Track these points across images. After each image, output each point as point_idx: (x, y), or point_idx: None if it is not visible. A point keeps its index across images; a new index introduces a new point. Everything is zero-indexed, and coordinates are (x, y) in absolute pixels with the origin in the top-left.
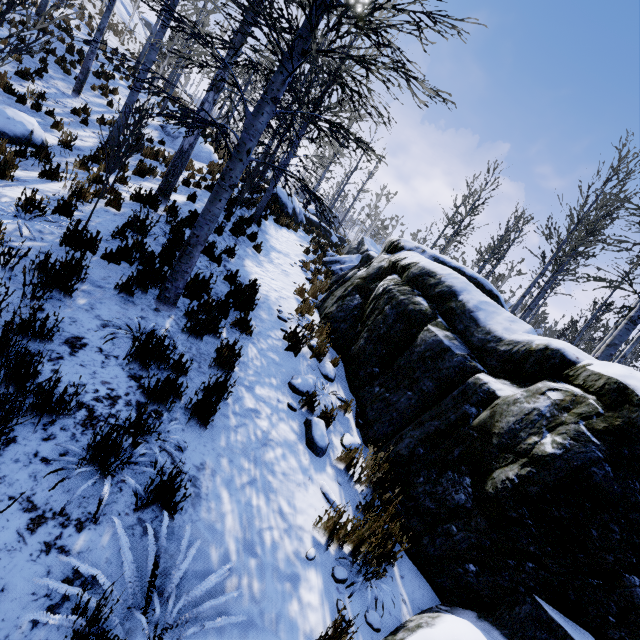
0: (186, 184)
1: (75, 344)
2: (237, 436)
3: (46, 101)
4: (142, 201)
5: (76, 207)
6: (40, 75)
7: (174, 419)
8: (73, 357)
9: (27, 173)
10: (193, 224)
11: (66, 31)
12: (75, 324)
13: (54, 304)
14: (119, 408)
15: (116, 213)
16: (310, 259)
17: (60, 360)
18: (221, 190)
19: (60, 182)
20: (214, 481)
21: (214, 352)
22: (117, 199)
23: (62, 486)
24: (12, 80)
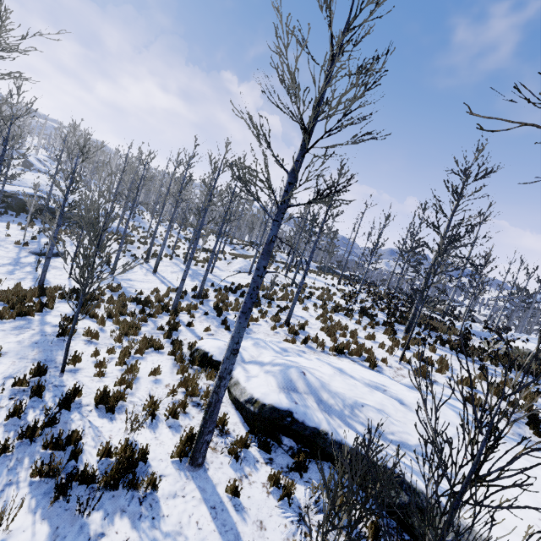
0: None
1: None
2: None
3: None
4: None
5: None
6: None
7: None
8: None
9: None
10: None
11: None
12: None
13: None
14: None
15: None
16: None
17: None
18: None
19: None
20: None
21: None
22: None
23: None
24: None
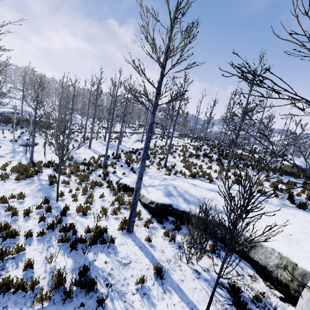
0: None
1: None
2: None
3: None
4: None
5: None
6: None
7: None
8: None
9: None
10: None
11: None
12: None
13: None
14: None
15: None
16: None
17: None
18: None
19: None
20: None
21: None
22: None
23: None
24: None
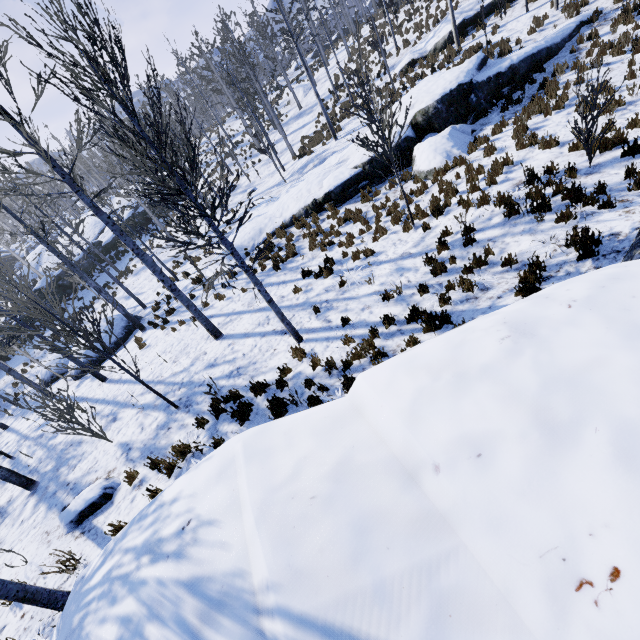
0: None
1: None
2: None
3: None
4: None
5: None
6: None
7: None
8: None
9: None
10: None
11: None
12: None
13: None
14: None
15: None
16: None
17: None
18: None
19: None
20: None
21: None
22: None
23: None
24: None
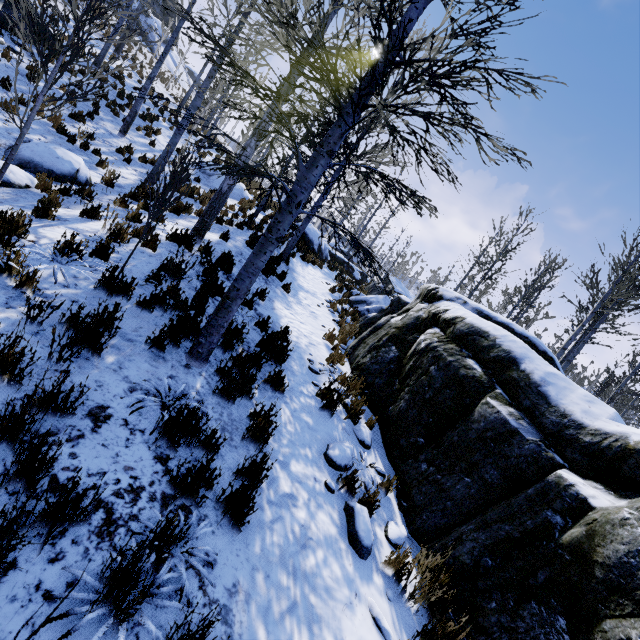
0: (219, 222)
1: (99, 416)
2: (273, 536)
3: (94, 141)
4: (177, 241)
5: (113, 250)
6: (91, 117)
7: (203, 517)
8: (95, 434)
9: (69, 211)
10: (226, 265)
11: (119, 78)
12: (101, 389)
13: (81, 364)
14: (142, 505)
15: (151, 254)
16: (336, 298)
17: (80, 439)
18: (267, 242)
19: (99, 221)
20: (248, 611)
21: (246, 417)
22: (154, 240)
23: (65, 638)
24: (65, 121)
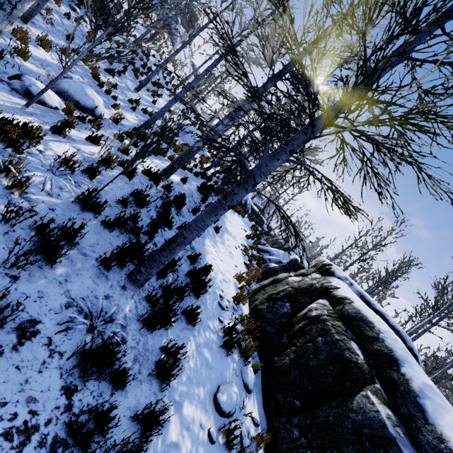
0: (183, 167)
1: (26, 331)
2: None
3: (116, 90)
4: (149, 175)
5: (99, 173)
6: (119, 74)
7: None
8: (14, 353)
9: (79, 133)
10: (179, 203)
11: (146, 55)
12: (40, 301)
13: (32, 271)
14: (27, 452)
15: (127, 181)
16: (249, 243)
17: None
18: (220, 207)
19: (98, 146)
20: None
21: (158, 348)
22: (132, 171)
23: None
24: (101, 72)
